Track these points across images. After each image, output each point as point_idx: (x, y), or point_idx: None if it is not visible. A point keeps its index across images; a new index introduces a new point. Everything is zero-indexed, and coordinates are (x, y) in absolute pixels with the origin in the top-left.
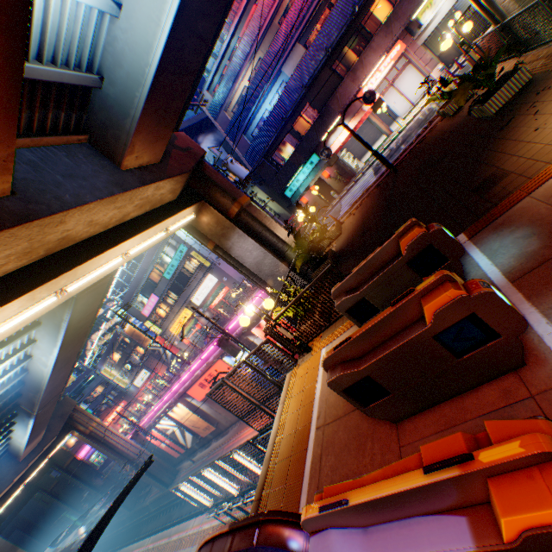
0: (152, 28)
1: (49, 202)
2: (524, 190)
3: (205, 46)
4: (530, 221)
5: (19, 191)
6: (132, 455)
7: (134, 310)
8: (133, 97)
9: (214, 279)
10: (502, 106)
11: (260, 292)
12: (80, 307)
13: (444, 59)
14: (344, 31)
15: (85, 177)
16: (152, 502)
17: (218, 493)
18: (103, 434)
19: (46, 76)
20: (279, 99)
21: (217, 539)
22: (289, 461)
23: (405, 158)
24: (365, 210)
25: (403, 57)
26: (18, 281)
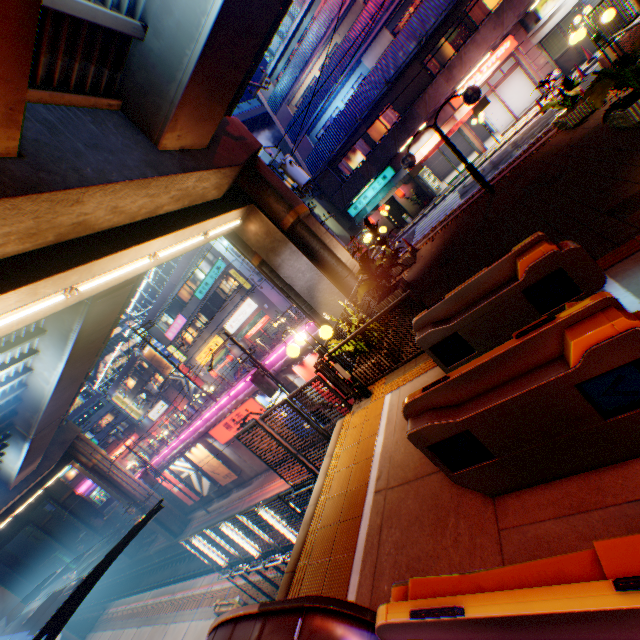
0: None
1: (65, 173)
2: None
3: (279, 1)
4: None
5: (28, 153)
6: (139, 497)
7: (157, 331)
8: (182, 56)
9: (253, 304)
10: None
11: (307, 324)
12: (94, 317)
13: (562, 65)
14: (444, 17)
15: (113, 151)
16: (156, 552)
17: (235, 553)
18: (108, 469)
19: (74, 9)
20: (355, 95)
21: (241, 621)
22: (336, 529)
23: (505, 177)
24: (448, 235)
25: (511, 57)
26: (18, 269)
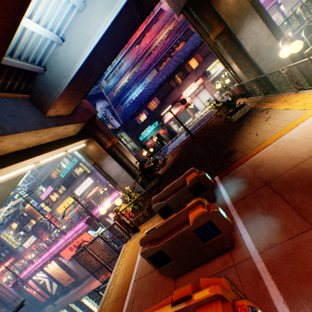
0: (78, 53)
1: None
2: (242, 160)
3: (105, 65)
4: (243, 175)
5: None
6: (9, 300)
7: (35, 194)
8: (61, 82)
9: (91, 180)
10: (239, 118)
11: (117, 192)
12: None
13: (220, 90)
14: (176, 68)
15: (22, 117)
16: None
17: None
18: None
19: (13, 64)
20: (142, 92)
21: None
22: (115, 303)
23: (199, 132)
24: (178, 154)
25: (202, 85)
26: None
